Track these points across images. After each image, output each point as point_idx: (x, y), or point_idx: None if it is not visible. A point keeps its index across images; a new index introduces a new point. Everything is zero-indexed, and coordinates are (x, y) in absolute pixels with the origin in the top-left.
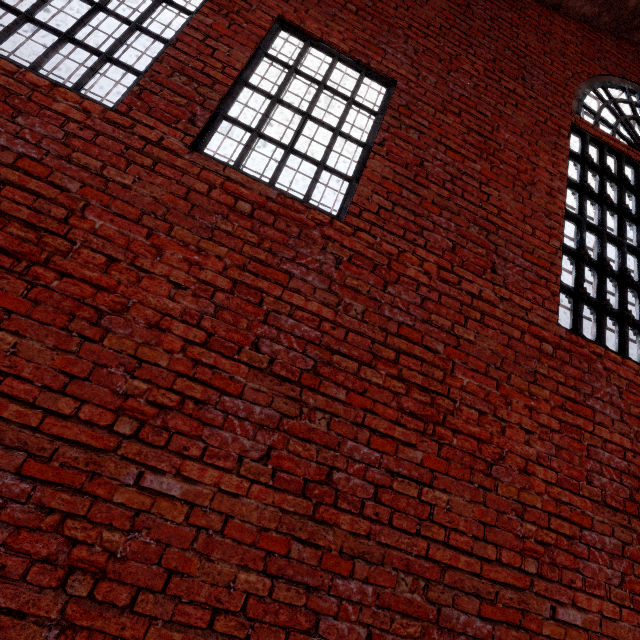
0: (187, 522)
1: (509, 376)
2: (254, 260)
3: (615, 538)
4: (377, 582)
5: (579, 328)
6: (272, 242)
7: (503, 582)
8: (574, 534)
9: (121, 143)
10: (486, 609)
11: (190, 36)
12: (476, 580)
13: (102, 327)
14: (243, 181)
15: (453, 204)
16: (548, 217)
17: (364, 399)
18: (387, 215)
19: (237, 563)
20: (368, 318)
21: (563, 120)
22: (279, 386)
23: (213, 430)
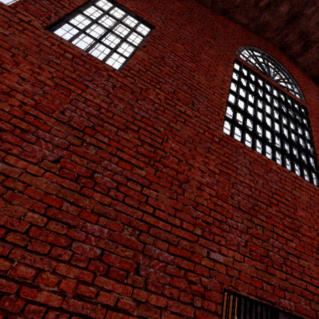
0: (2, 184)
1: (196, 147)
2: (69, 77)
3: (243, 224)
4: (111, 228)
5: (232, 134)
6: (80, 72)
7: (182, 237)
8: (222, 220)
9: (7, 18)
10: (171, 249)
11: None
12: (168, 234)
13: None
14: (70, 46)
15: (176, 76)
16: (221, 89)
17: (118, 144)
18: (143, 73)
19: (28, 208)
20: (126, 111)
21: (231, 56)
22: (72, 131)
23: (29, 144)
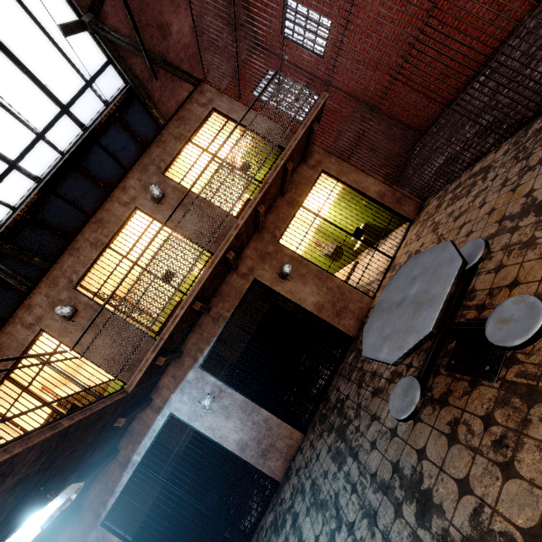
0: None
1: None
2: None
3: None
4: None
5: None
6: None
7: None
8: None
9: (340, 19)
10: None
11: (305, 4)
12: None
13: (382, 17)
14: None
15: None
16: None
17: None
18: None
19: None
20: None
21: None
22: None
23: None
